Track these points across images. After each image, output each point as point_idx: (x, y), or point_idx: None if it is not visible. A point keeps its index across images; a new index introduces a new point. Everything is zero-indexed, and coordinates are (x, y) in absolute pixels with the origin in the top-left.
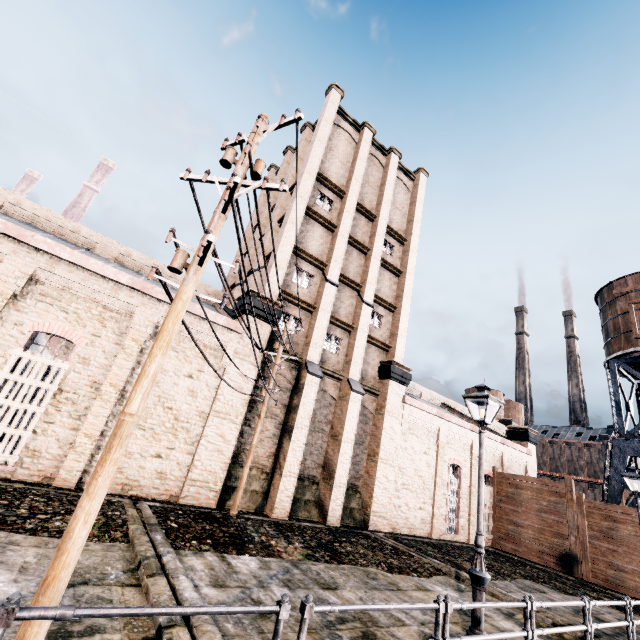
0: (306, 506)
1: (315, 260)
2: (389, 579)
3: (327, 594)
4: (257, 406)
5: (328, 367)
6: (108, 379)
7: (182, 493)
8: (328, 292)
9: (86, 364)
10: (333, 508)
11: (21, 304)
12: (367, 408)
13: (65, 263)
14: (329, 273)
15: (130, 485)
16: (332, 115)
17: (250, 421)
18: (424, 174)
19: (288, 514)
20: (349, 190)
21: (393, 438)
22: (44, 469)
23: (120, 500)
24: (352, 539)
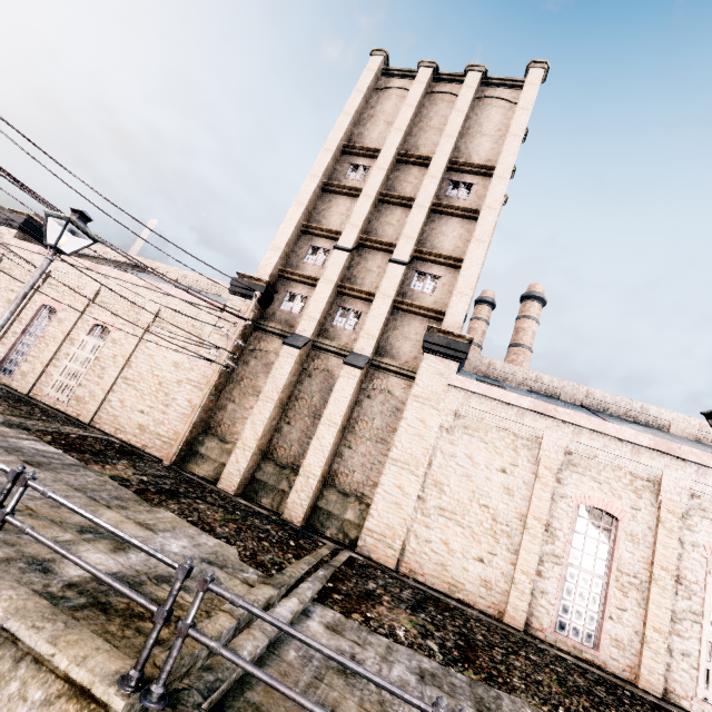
0: (277, 496)
1: (330, 233)
2: (139, 510)
3: (9, 458)
4: (245, 384)
5: (330, 343)
6: (122, 352)
7: (150, 444)
8: (335, 260)
9: (115, 343)
10: (294, 500)
11: (92, 309)
12: (395, 395)
13: (115, 280)
14: (340, 240)
15: (120, 430)
16: (367, 82)
17: (235, 397)
18: (538, 68)
19: (235, 489)
20: (384, 145)
21: (422, 434)
22: (80, 409)
23: (96, 431)
24: (255, 519)
